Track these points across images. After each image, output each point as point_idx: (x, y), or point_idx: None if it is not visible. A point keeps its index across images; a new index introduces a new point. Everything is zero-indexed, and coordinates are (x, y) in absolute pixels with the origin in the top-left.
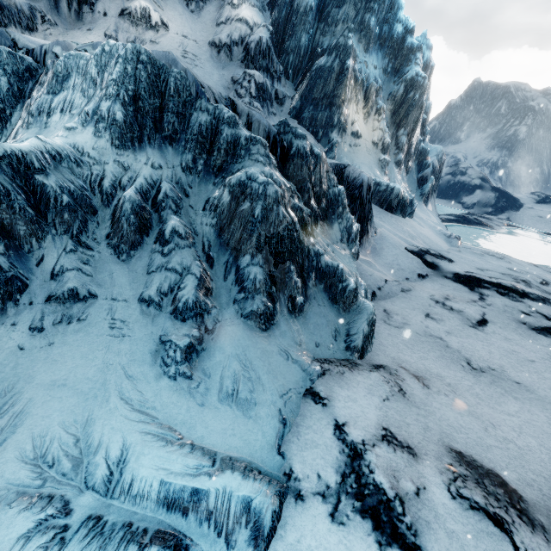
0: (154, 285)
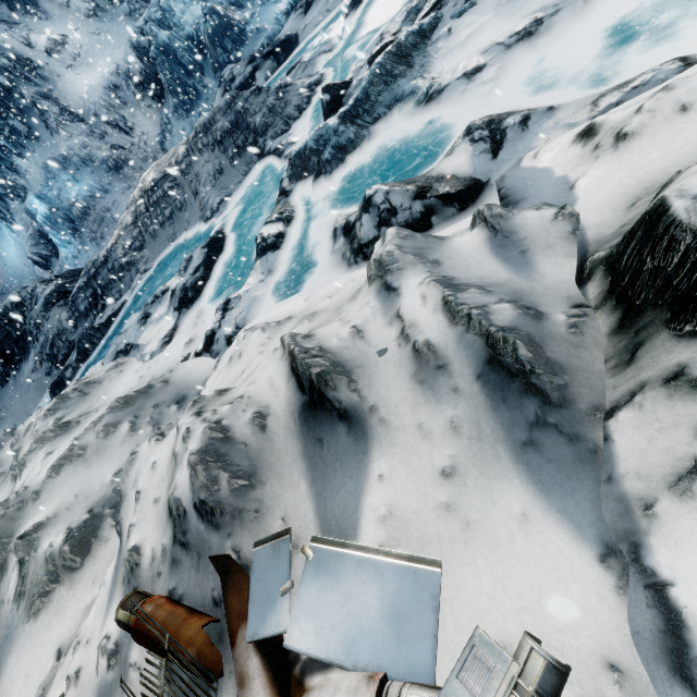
0: (258, 4)
